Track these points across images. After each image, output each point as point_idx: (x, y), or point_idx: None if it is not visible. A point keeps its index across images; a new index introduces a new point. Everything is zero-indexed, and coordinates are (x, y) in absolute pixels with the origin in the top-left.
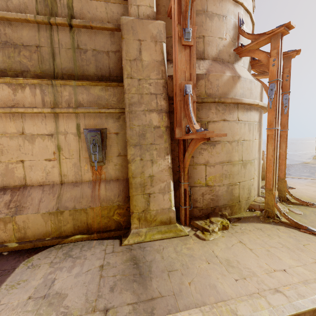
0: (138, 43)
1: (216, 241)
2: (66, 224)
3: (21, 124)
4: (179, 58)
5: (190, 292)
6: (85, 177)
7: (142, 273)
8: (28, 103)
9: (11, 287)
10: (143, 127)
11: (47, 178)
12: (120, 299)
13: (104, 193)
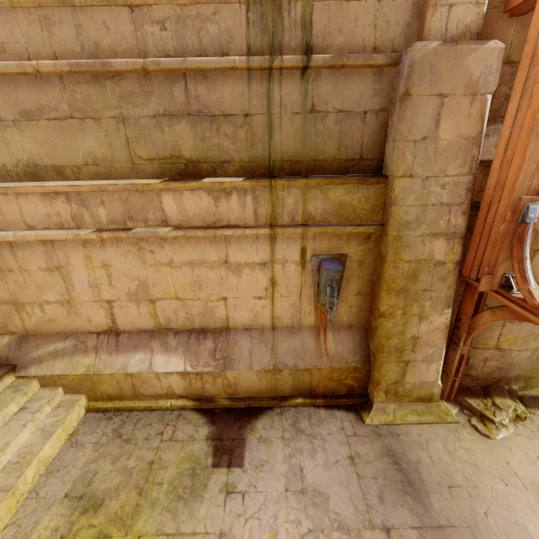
0: (436, 102)
1: (508, 442)
2: (284, 384)
3: (224, 249)
4: (531, 149)
5: (491, 528)
6: (305, 322)
7: (411, 481)
8: (234, 219)
9: (257, 468)
10: (417, 264)
11: (254, 321)
12: (398, 518)
13: (334, 347)
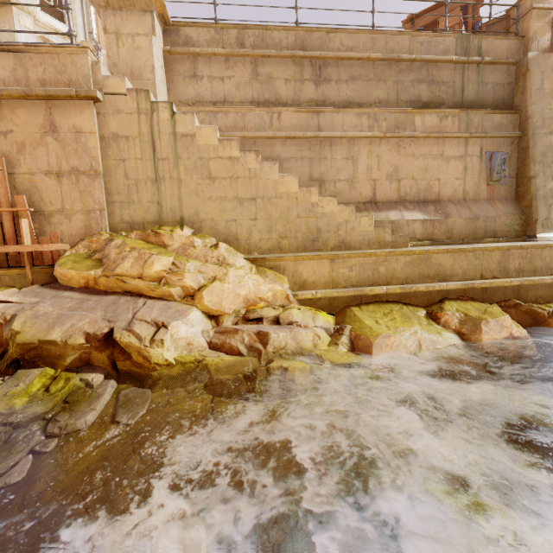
0: (540, 74)
1: None
2: (480, 229)
3: (442, 148)
4: None
5: None
6: (481, 196)
7: None
8: (448, 130)
9: None
10: (545, 147)
11: (454, 195)
12: None
13: (502, 208)
